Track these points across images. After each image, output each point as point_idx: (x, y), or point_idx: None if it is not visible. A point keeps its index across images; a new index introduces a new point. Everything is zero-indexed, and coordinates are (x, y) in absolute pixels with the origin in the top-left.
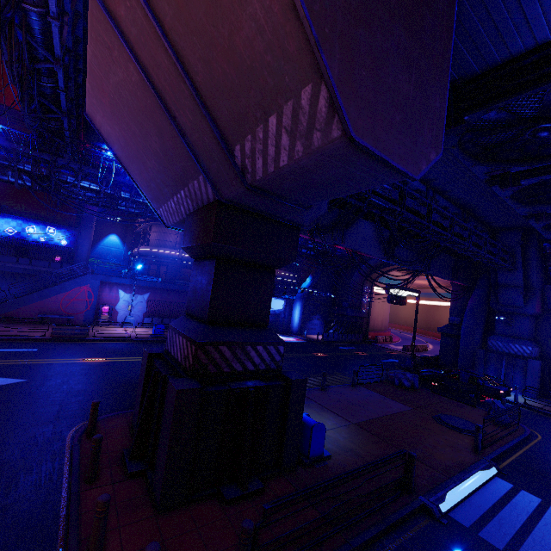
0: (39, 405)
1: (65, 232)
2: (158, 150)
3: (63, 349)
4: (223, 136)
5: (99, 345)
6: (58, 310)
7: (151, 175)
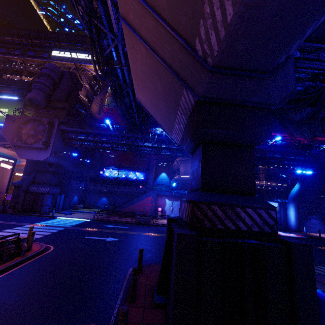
0: (121, 252)
1: (143, 173)
2: (162, 91)
3: (138, 228)
4: (187, 42)
5: (155, 228)
6: (139, 210)
7: (164, 113)
